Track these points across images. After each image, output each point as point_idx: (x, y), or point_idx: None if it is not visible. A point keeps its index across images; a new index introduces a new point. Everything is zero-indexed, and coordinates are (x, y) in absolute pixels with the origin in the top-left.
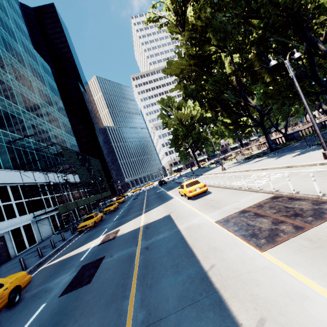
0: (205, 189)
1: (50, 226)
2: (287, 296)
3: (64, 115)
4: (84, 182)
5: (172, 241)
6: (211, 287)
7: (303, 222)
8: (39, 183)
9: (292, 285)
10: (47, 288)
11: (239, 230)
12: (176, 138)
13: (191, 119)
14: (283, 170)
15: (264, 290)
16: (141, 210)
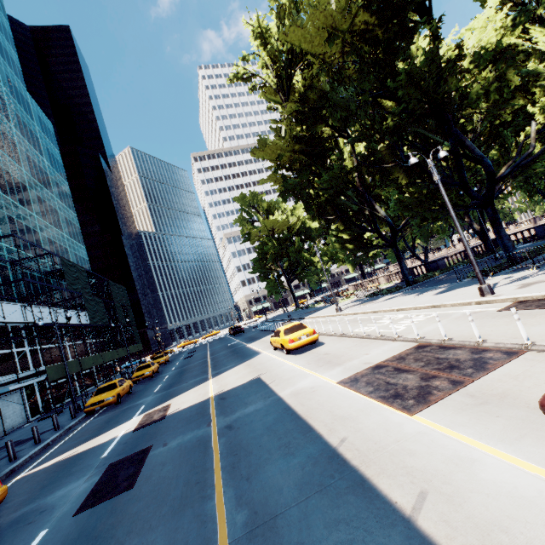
0: (315, 338)
1: (23, 405)
2: (451, 462)
3: (70, 206)
4: (97, 324)
5: (272, 414)
6: (346, 466)
7: (461, 375)
8: (10, 323)
9: (456, 450)
10: (42, 507)
11: (376, 390)
12: (262, 258)
13: (287, 230)
14: (428, 311)
15: (421, 460)
16: (205, 373)
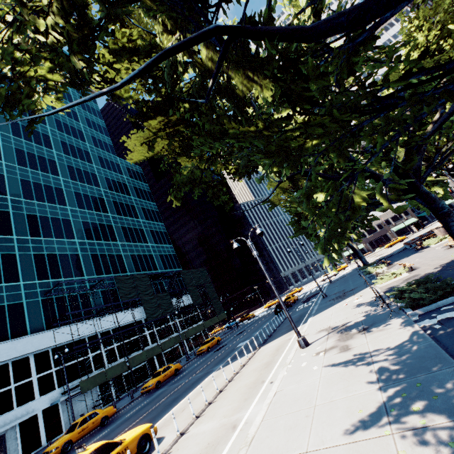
0: None
1: (92, 399)
2: None
3: (157, 219)
4: (158, 318)
5: None
6: None
7: None
8: (88, 335)
9: None
10: None
11: None
12: (298, 219)
13: None
14: None
15: None
16: None
